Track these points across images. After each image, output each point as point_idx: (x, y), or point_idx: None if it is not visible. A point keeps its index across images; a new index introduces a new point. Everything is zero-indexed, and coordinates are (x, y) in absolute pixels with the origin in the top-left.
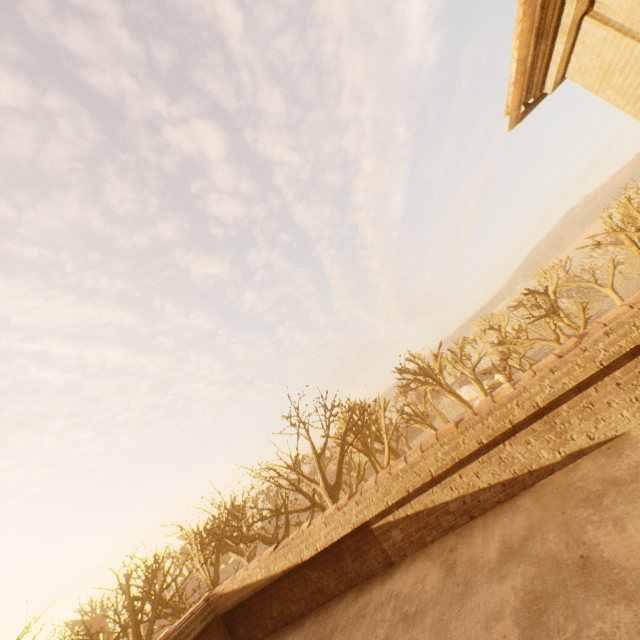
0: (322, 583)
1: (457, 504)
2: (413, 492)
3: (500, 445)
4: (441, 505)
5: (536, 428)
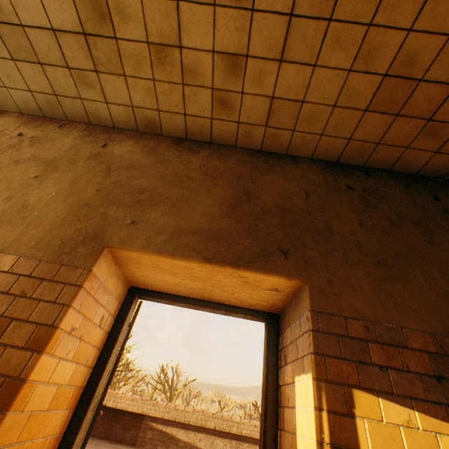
0: (96, 424)
1: (183, 444)
2: (173, 423)
3: (217, 436)
4: (177, 438)
5: (233, 442)
